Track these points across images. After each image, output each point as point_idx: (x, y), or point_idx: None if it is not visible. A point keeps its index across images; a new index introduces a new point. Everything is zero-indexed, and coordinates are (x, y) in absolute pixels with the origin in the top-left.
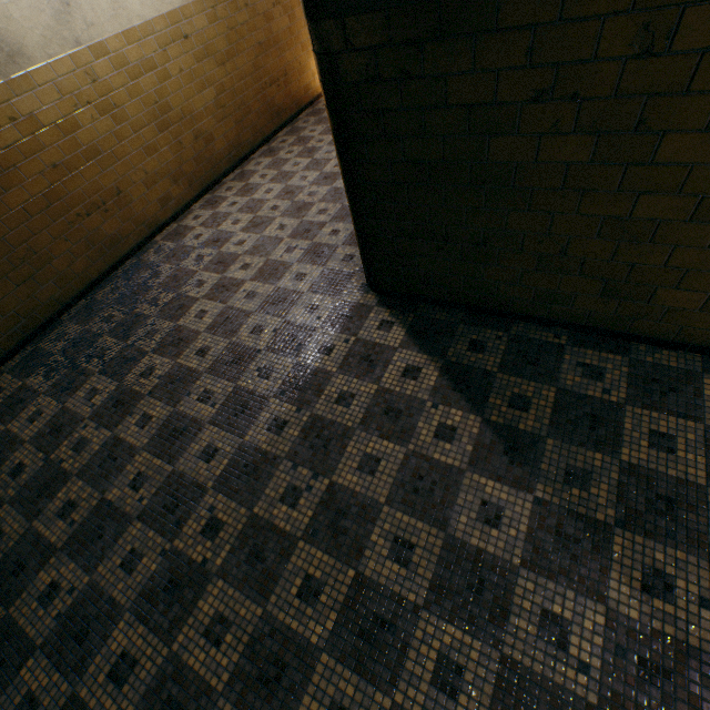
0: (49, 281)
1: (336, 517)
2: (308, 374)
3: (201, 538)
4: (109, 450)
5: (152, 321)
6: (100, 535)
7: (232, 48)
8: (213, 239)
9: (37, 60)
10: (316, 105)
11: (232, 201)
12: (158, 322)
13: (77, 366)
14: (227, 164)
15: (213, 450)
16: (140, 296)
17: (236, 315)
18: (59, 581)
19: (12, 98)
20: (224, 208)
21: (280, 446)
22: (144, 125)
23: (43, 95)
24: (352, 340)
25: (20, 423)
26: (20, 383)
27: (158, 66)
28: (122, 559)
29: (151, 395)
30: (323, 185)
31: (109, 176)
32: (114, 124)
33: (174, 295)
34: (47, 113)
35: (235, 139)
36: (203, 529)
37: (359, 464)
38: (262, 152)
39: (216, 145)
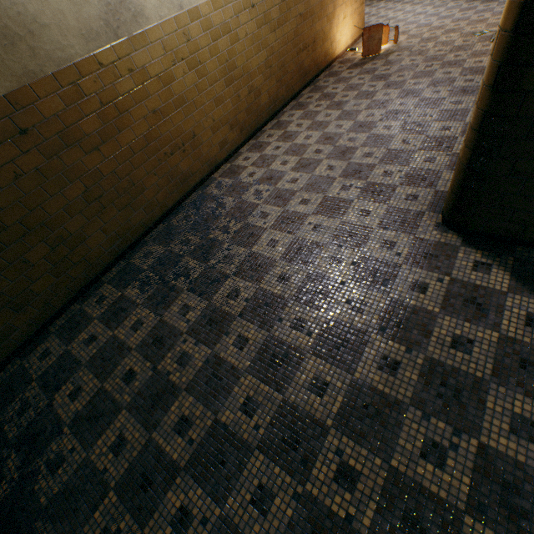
0: (140, 208)
1: (504, 492)
2: (406, 311)
3: (335, 486)
4: (212, 368)
5: (226, 246)
6: (221, 460)
7: (281, 17)
8: (266, 176)
9: (151, 20)
10: (331, 69)
11: (275, 145)
12: (232, 247)
13: (166, 282)
14: (267, 116)
15: (322, 383)
16: (210, 224)
17: (308, 246)
18: (188, 507)
19: (132, 52)
20: (269, 151)
21: (399, 389)
22: (216, 80)
23: (153, 51)
24: (445, 279)
25: (124, 330)
26: (119, 293)
27: (231, 29)
28: (251, 494)
29: (241, 317)
30: (360, 132)
31: (188, 122)
32: (197, 78)
33: (242, 224)
34: (153, 66)
35: (274, 94)
36: (335, 476)
37: (510, 426)
38: (292, 106)
39: (261, 99)
